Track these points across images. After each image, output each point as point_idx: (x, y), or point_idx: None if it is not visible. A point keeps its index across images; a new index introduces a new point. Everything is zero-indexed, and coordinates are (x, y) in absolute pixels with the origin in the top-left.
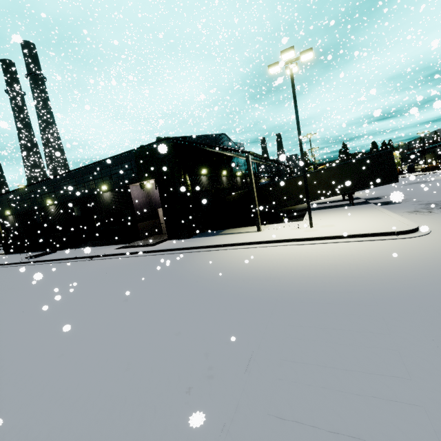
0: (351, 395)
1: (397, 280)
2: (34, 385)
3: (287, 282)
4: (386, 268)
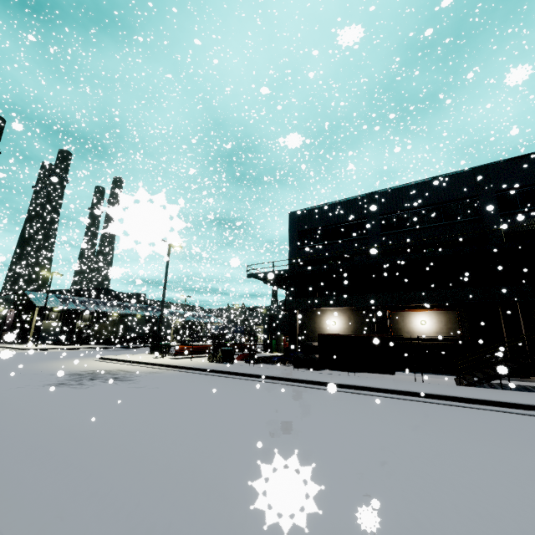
0: None
1: None
2: None
3: None
4: None
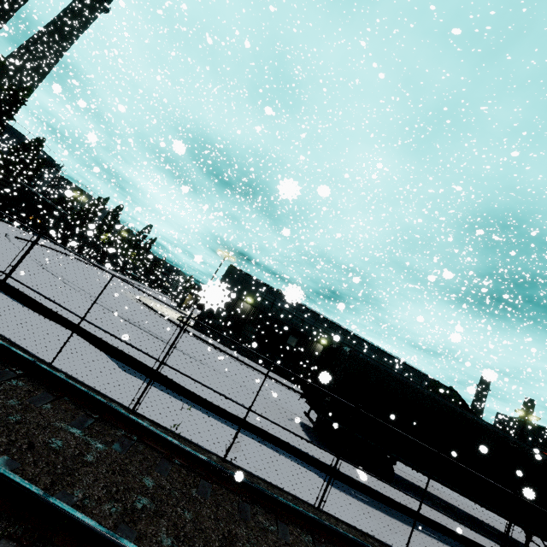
0: None
1: None
2: None
3: None
4: None
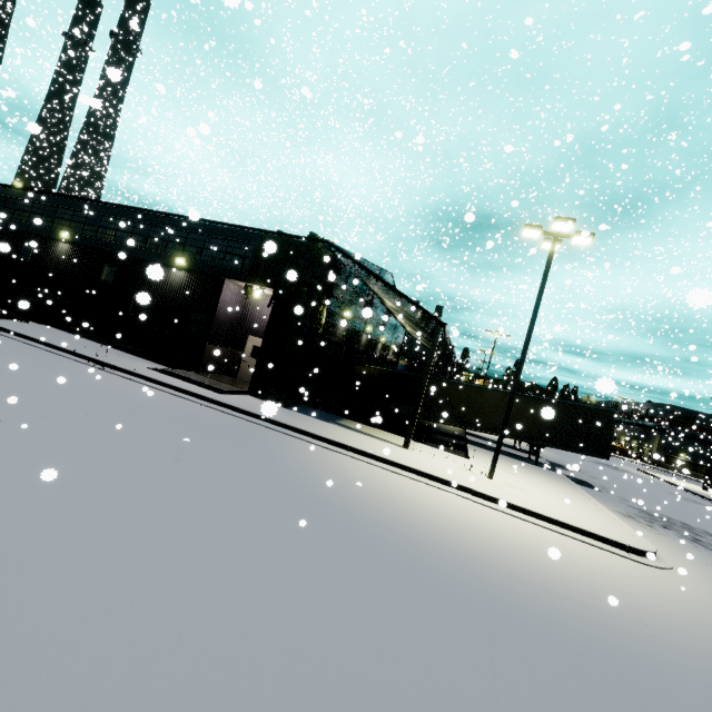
0: None
1: (672, 647)
2: (4, 646)
3: (490, 575)
4: (642, 613)
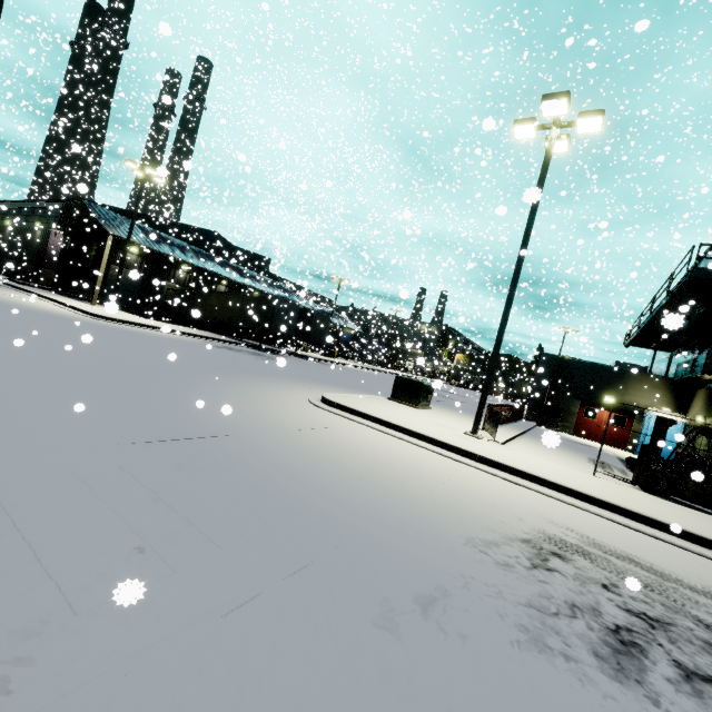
0: None
1: None
2: None
3: None
4: None
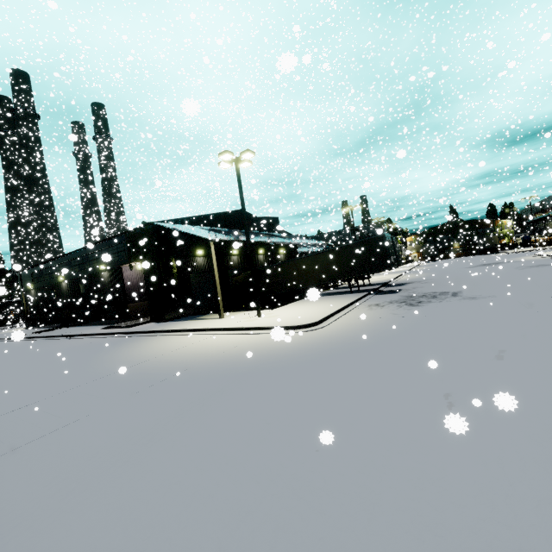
0: (27, 422)
1: (195, 367)
2: None
3: (140, 364)
4: (213, 358)
